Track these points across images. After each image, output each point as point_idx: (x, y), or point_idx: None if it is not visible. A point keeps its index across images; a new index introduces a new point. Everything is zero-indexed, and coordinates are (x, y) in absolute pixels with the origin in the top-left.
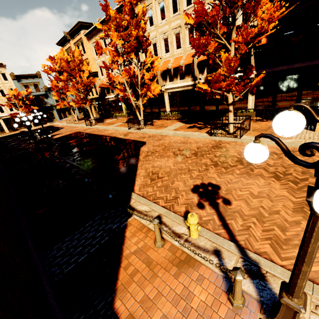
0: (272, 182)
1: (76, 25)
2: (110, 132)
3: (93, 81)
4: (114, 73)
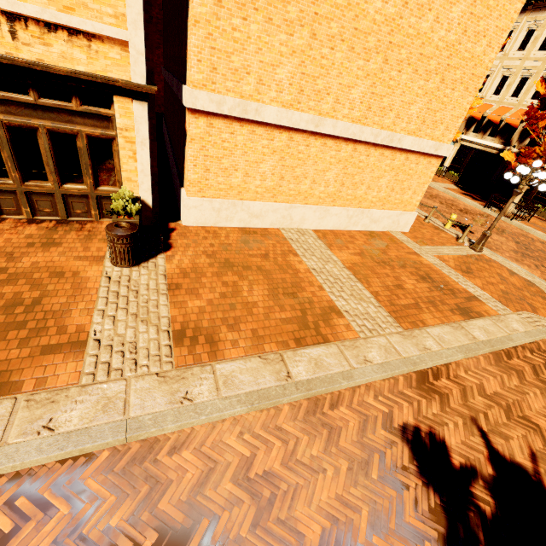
0: (511, 242)
1: None
2: None
3: None
4: None
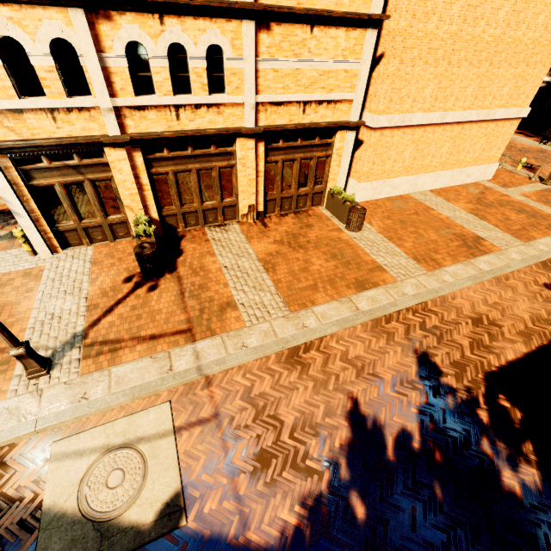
0: None
1: None
2: None
3: None
4: None
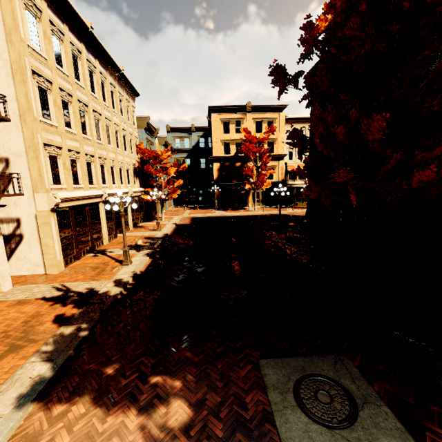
0: None
1: (279, 105)
2: None
3: None
4: None
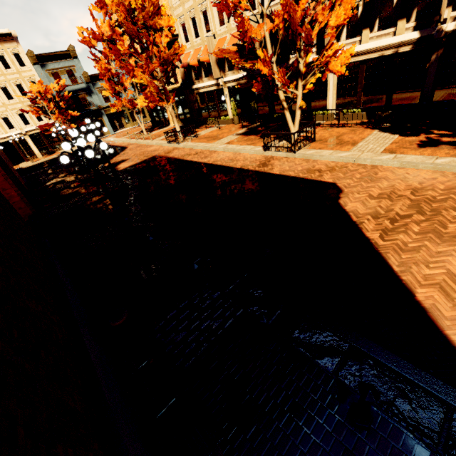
0: None
1: None
2: (225, 156)
3: (179, 52)
4: (212, 34)
